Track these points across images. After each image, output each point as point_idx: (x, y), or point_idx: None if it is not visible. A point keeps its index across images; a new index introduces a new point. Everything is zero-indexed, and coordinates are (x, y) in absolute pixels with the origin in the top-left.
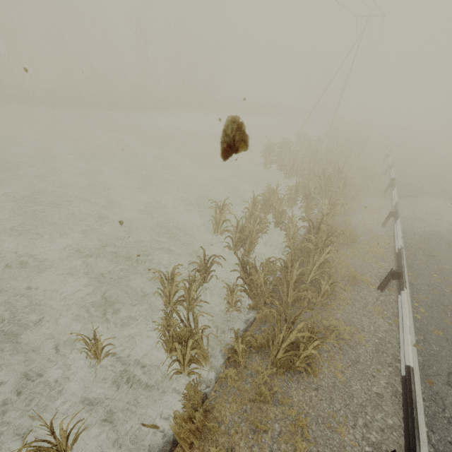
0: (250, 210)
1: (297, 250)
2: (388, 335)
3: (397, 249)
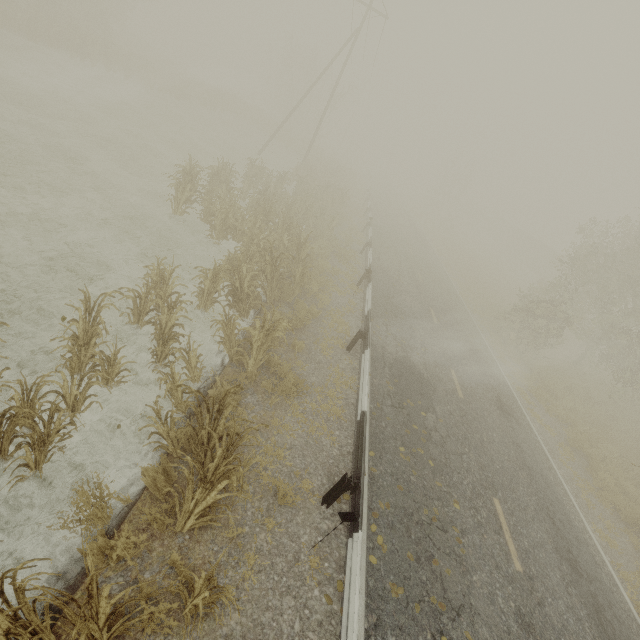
0: (80, 329)
1: (180, 439)
2: (322, 636)
3: (360, 413)
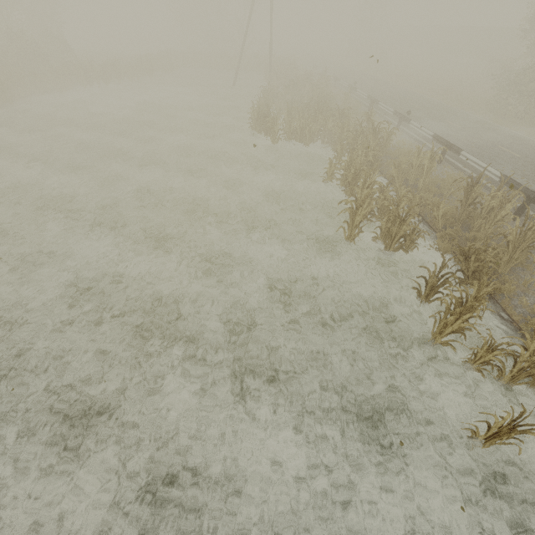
0: (362, 196)
1: (442, 217)
2: None
3: (495, 178)
